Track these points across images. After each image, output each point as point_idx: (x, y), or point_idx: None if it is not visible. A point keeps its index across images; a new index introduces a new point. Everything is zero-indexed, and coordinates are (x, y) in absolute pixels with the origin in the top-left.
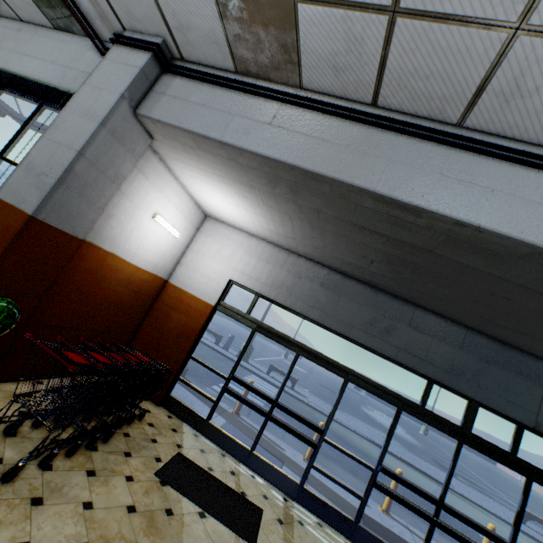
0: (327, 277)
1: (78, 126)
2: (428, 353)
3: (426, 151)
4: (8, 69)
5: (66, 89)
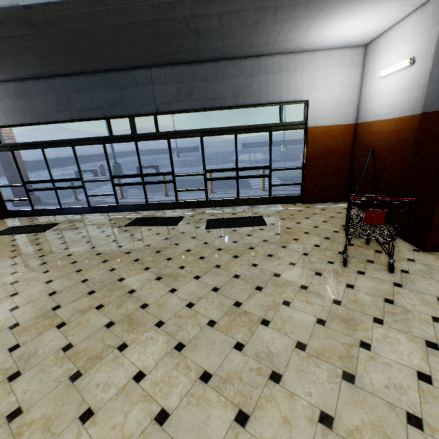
0: (15, 89)
1: None
2: (94, 103)
3: None
4: None
5: None
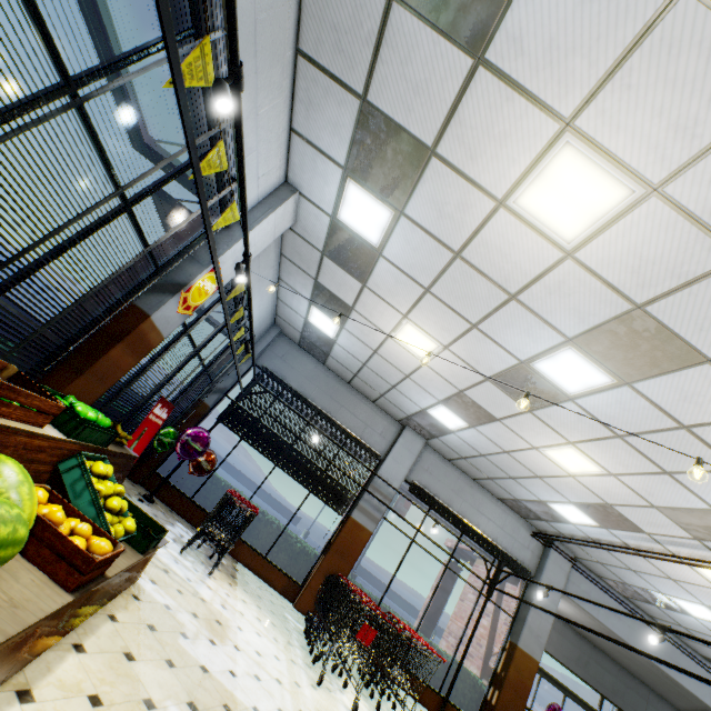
0: (556, 623)
1: (547, 606)
2: (603, 679)
3: (666, 645)
4: (474, 523)
5: (527, 567)
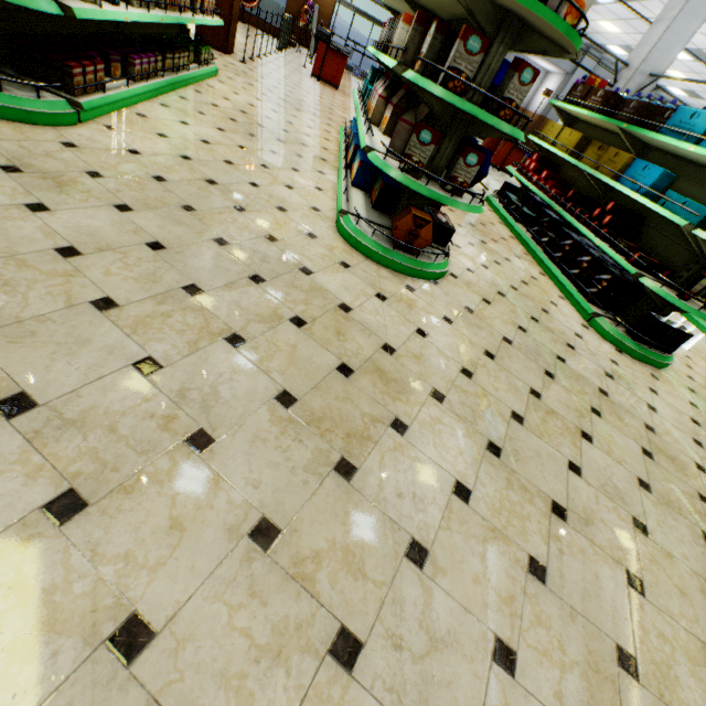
0: None
1: None
2: None
3: None
4: None
5: None
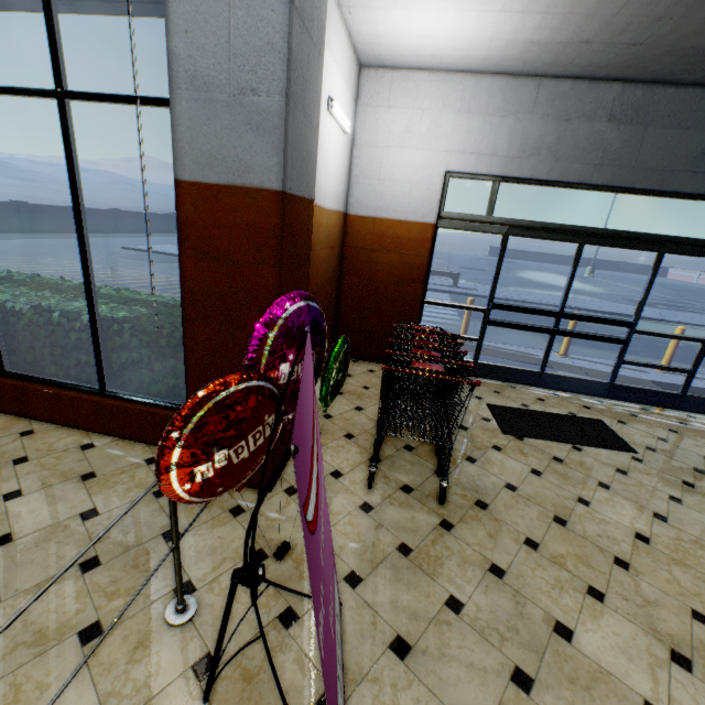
0: (618, 102)
1: None
2: None
3: None
4: None
5: None
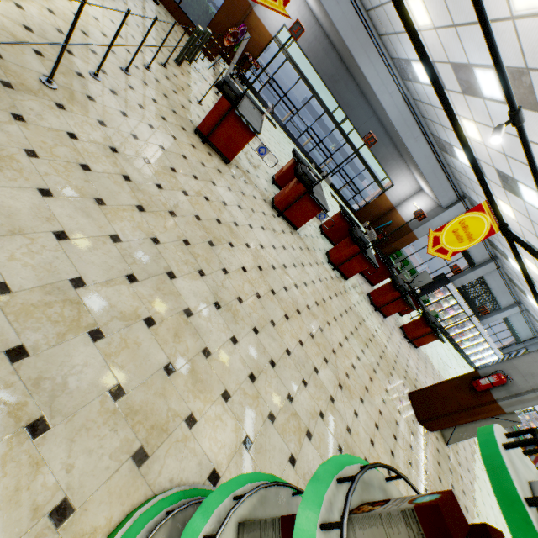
0: (326, 46)
1: None
2: (344, 96)
3: (367, 41)
4: None
5: None
